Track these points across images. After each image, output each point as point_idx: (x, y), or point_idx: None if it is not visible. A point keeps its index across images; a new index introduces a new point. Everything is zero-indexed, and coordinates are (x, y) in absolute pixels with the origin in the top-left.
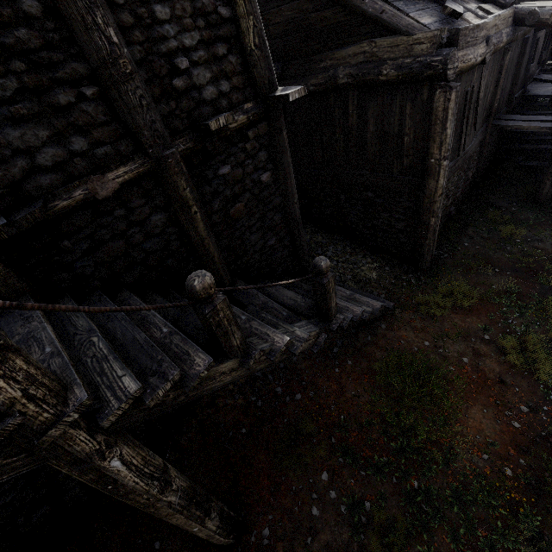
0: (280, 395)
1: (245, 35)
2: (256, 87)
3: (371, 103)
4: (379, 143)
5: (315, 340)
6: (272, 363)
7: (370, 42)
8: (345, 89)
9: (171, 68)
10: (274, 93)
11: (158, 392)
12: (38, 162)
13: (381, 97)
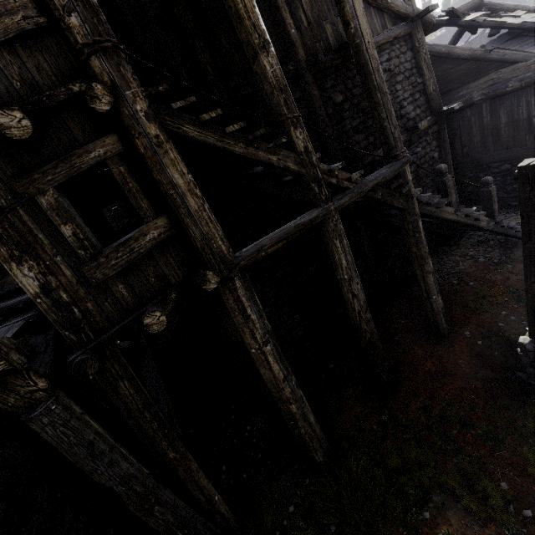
0: (456, 284)
1: (428, 87)
2: (432, 109)
3: (501, 106)
4: (511, 128)
5: (486, 224)
6: (467, 222)
7: (496, 73)
8: (479, 103)
9: (399, 107)
10: (442, 110)
11: (434, 200)
12: (360, 147)
13: (509, 100)
